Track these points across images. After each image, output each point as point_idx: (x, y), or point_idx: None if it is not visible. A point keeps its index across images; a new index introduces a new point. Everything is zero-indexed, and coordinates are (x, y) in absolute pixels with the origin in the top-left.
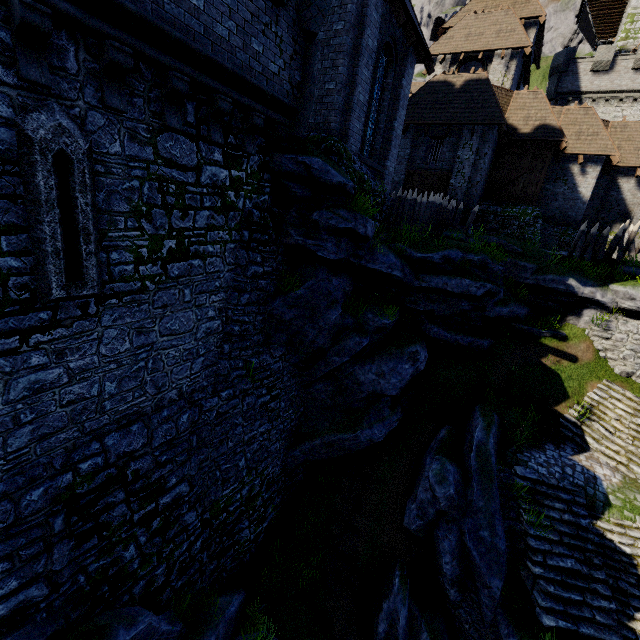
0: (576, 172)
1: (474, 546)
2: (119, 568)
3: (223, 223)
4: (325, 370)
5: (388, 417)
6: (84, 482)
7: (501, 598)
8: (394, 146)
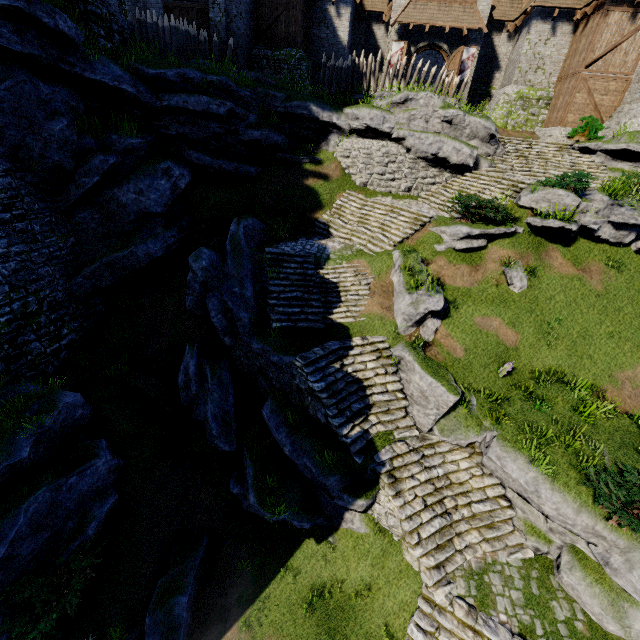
0: (333, 14)
1: (229, 299)
2: None
3: None
4: (78, 193)
5: (161, 233)
6: None
7: (255, 329)
8: None
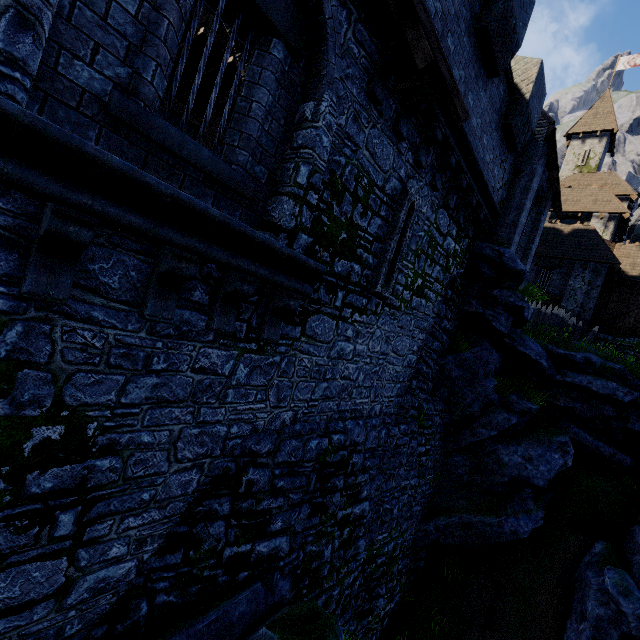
0: None
1: None
2: (316, 566)
3: (441, 279)
4: (470, 440)
5: (533, 510)
6: (331, 453)
7: None
8: (528, 262)
